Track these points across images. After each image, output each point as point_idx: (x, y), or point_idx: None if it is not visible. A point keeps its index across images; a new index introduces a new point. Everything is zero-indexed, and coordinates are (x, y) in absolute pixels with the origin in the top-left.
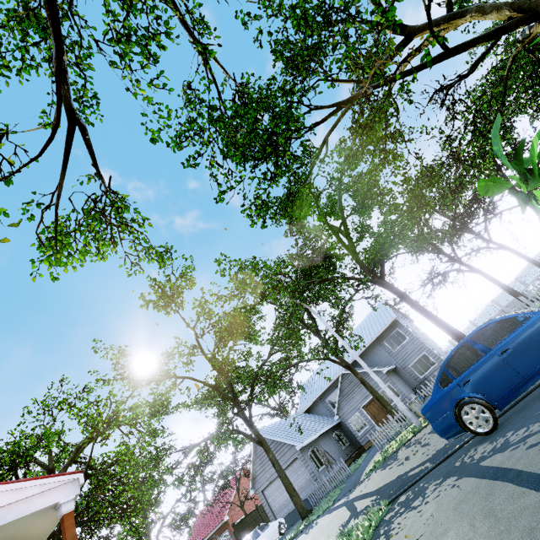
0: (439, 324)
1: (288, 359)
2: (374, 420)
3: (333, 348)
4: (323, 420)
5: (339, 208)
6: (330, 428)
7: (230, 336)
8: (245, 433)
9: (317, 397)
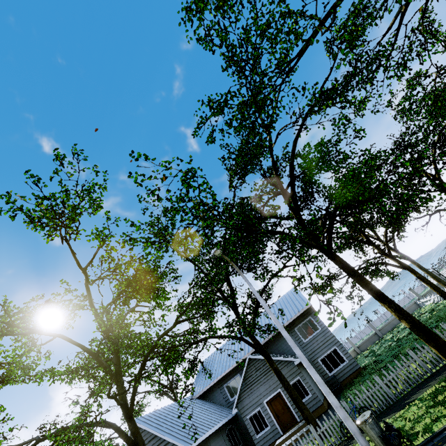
0: (400, 313)
1: (197, 332)
2: (277, 420)
3: (255, 325)
4: (218, 411)
5: (290, 166)
6: (224, 422)
7: (133, 291)
8: (118, 427)
9: (216, 381)
